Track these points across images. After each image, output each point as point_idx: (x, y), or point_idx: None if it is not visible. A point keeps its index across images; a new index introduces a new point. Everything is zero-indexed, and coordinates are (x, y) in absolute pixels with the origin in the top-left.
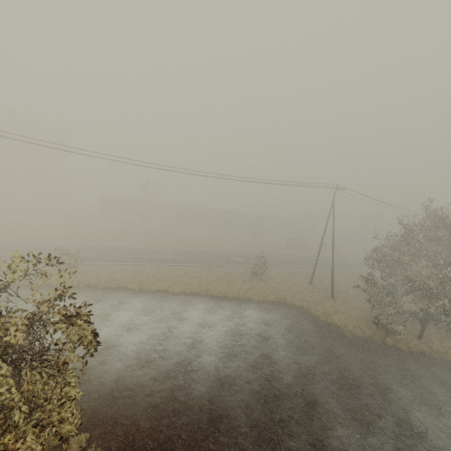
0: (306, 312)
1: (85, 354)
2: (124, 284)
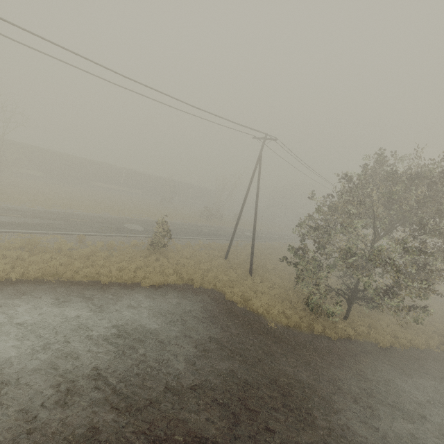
0: (219, 297)
1: None
2: None
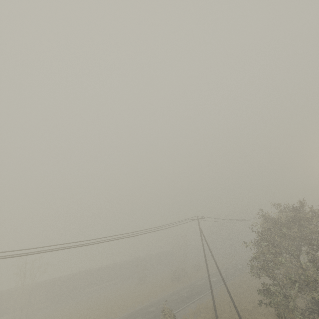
0: None
1: None
2: None
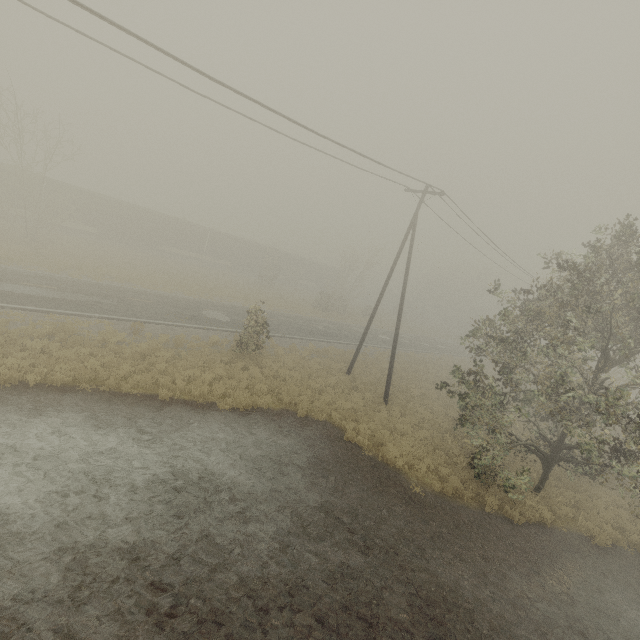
0: (335, 436)
1: None
2: None
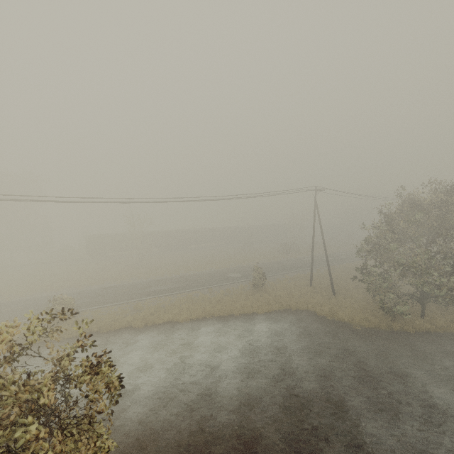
0: (312, 314)
1: (111, 403)
2: (127, 323)
